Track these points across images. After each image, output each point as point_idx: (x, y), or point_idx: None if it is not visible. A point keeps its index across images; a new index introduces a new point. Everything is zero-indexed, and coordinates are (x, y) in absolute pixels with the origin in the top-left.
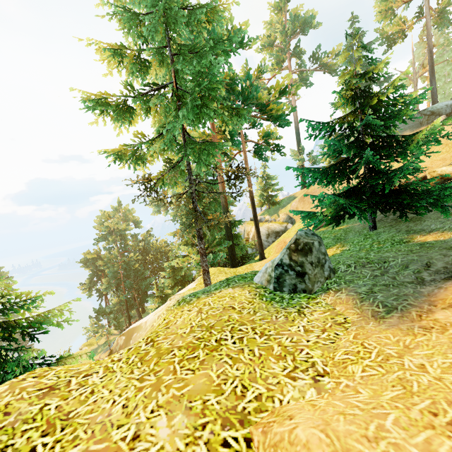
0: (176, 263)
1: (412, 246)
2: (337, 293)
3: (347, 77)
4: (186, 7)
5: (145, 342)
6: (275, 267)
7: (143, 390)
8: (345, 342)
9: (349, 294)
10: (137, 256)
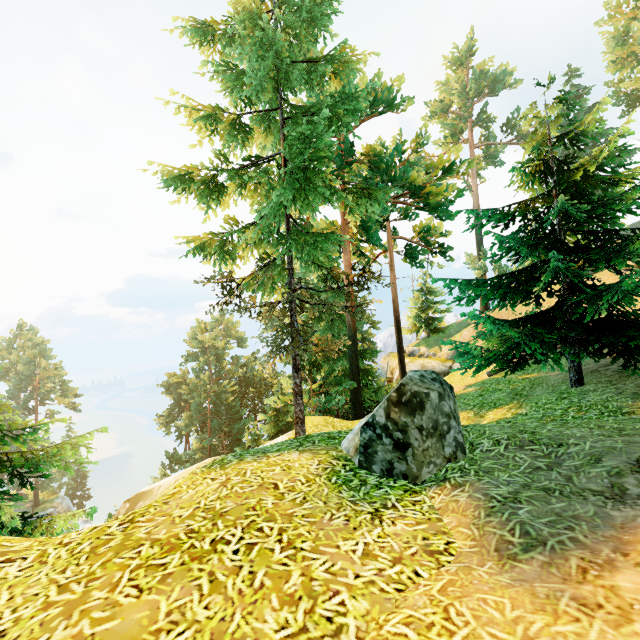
0: (273, 403)
1: (629, 422)
2: (455, 490)
3: (533, 143)
4: (308, 60)
5: (120, 521)
6: (362, 427)
7: (49, 610)
8: (420, 594)
9: (473, 495)
10: (232, 386)
